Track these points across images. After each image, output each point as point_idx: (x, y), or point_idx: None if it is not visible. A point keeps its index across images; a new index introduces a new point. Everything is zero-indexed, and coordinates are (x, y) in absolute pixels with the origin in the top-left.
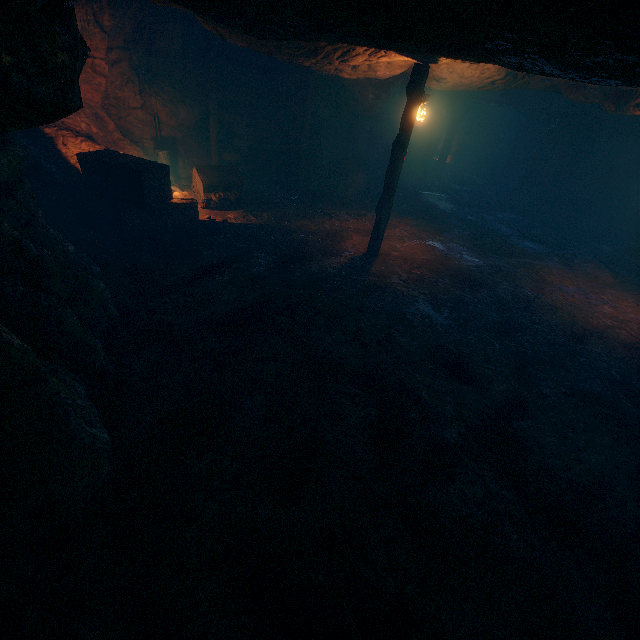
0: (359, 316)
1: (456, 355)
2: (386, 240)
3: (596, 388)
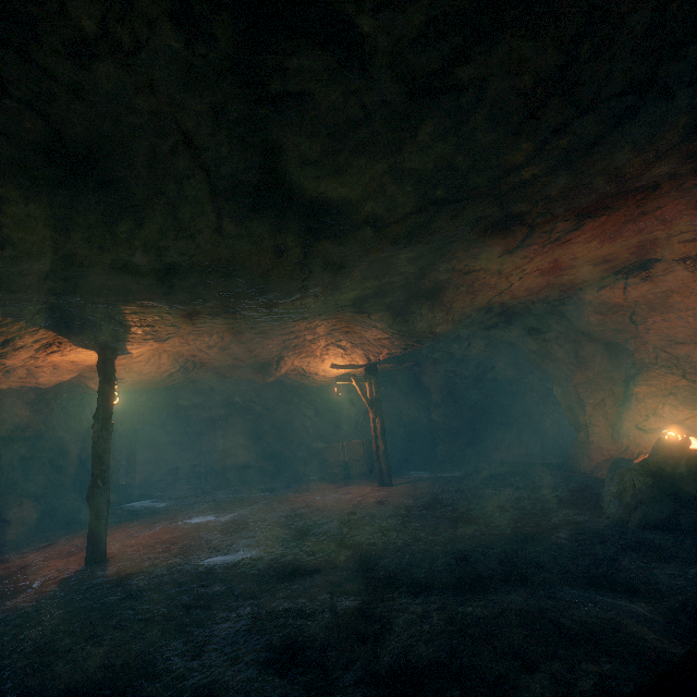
0: (134, 602)
1: (284, 566)
2: (109, 545)
3: (392, 522)
